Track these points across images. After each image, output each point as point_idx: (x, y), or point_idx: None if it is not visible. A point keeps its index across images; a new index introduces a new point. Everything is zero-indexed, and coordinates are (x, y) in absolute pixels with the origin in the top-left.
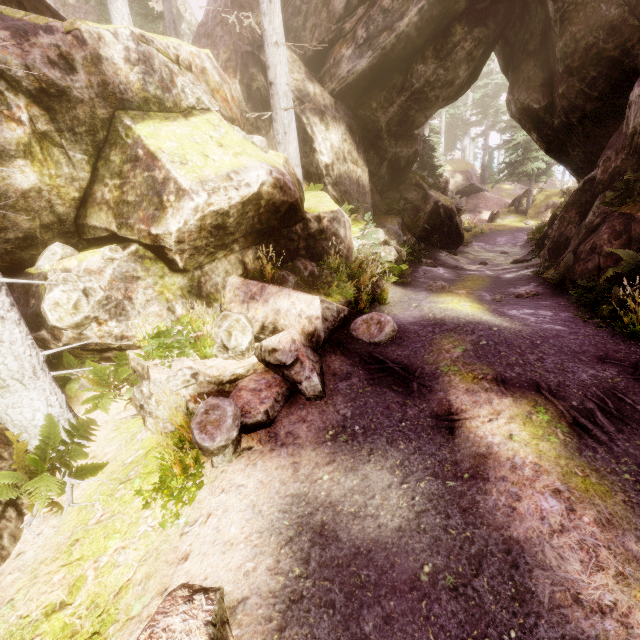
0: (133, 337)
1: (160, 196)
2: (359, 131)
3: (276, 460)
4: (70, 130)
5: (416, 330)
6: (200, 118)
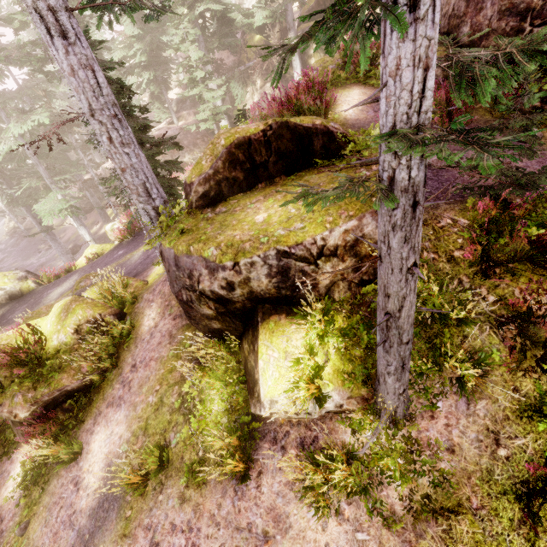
0: None
1: None
2: None
3: None
4: (321, 48)
5: None
6: None
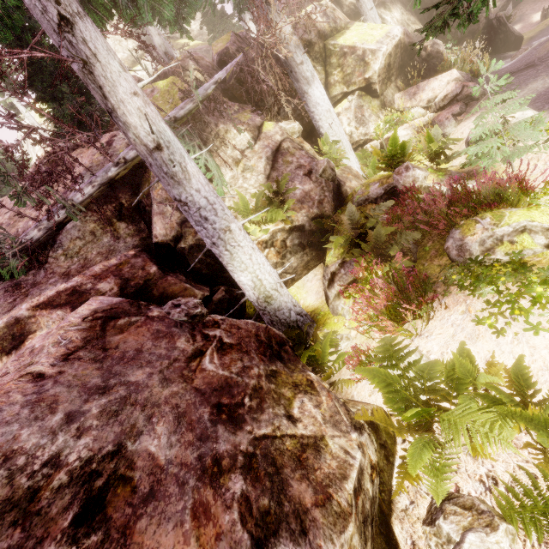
0: (369, 134)
1: (363, 60)
2: (407, 2)
3: (479, 112)
4: (315, 58)
5: (522, 58)
6: (353, 26)
